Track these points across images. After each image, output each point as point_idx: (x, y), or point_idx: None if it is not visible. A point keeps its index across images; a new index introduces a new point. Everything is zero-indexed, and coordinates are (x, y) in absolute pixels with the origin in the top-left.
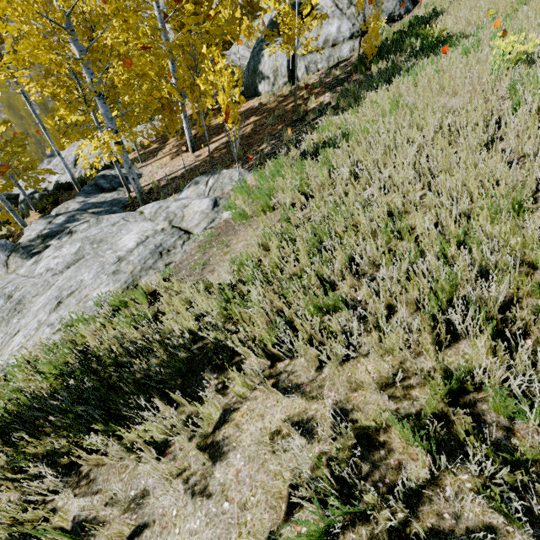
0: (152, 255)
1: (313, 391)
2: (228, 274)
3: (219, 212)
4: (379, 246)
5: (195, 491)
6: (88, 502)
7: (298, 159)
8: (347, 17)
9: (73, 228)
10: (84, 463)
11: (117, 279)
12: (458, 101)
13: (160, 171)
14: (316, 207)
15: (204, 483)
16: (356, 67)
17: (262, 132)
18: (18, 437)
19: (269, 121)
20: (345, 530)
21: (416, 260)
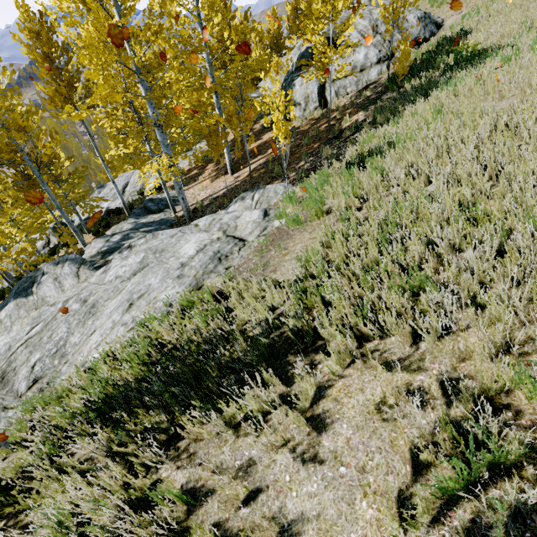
0: (212, 260)
1: (413, 364)
2: (291, 272)
3: (270, 221)
4: (460, 230)
5: (305, 458)
6: (193, 472)
7: (346, 168)
8: (373, 45)
9: (132, 243)
10: (186, 436)
11: (182, 282)
12: (507, 104)
13: (202, 193)
14: (374, 208)
15: (313, 451)
16: (387, 87)
17: (298, 152)
18: (111, 419)
19: (304, 141)
20: (485, 486)
21: (502, 240)
